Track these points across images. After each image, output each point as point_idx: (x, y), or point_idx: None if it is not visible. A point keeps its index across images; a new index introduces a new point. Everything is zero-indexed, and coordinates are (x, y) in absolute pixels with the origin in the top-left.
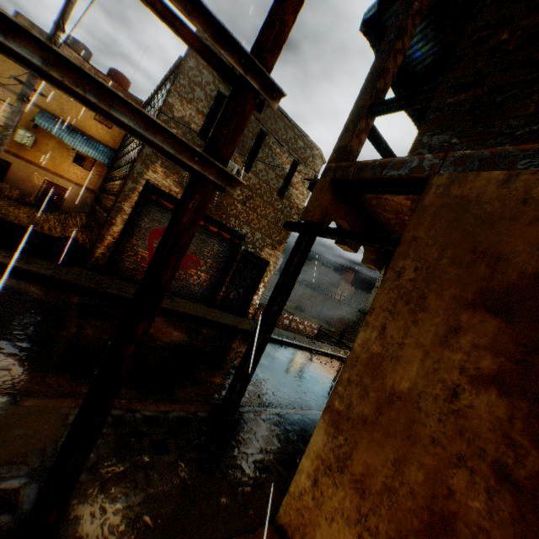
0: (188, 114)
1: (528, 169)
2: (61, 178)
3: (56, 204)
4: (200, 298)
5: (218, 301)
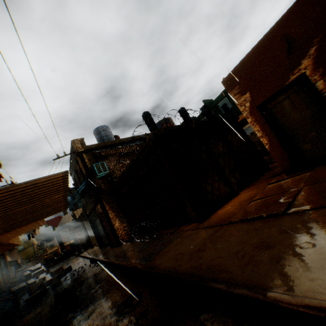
0: None
1: (88, 220)
2: None
3: None
4: None
5: None
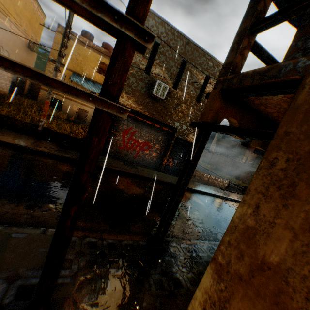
0: (138, 59)
1: None
2: (84, 106)
3: (83, 119)
4: (152, 166)
5: (162, 168)
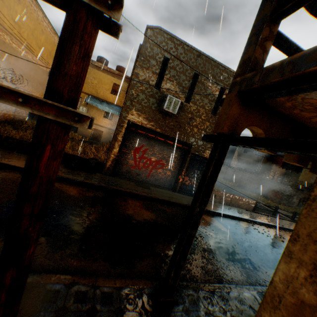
0: (147, 76)
1: None
2: (99, 126)
3: (98, 139)
4: (166, 186)
5: (178, 188)
